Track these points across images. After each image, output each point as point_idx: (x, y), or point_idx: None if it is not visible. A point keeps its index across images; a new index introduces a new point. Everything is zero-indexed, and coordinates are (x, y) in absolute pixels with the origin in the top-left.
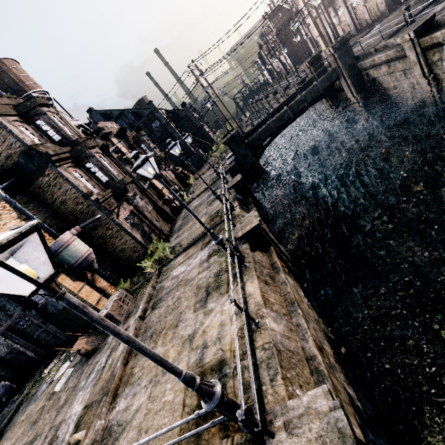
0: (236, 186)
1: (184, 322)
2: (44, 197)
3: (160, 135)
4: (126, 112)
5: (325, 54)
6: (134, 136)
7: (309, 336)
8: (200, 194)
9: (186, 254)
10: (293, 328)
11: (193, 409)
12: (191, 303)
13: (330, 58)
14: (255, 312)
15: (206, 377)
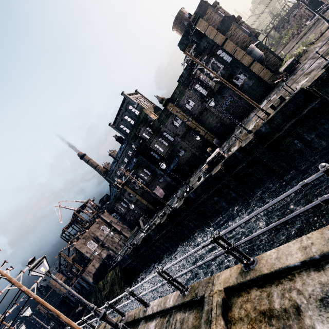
0: None
1: None
2: None
3: None
4: None
5: None
6: None
7: None
8: (296, 43)
9: None
10: None
11: None
12: None
13: None
14: None
15: None
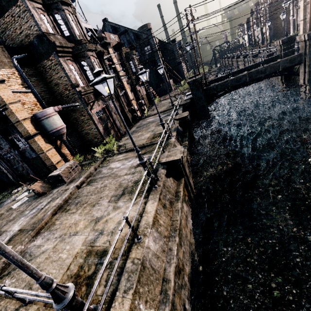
0: (181, 120)
1: (99, 206)
2: (44, 76)
3: (147, 58)
4: (130, 31)
5: (299, 38)
6: (127, 52)
7: (173, 262)
8: (156, 114)
9: (126, 155)
10: (166, 250)
11: (72, 275)
12: (110, 194)
13: (302, 43)
14: (142, 228)
15: (90, 257)
